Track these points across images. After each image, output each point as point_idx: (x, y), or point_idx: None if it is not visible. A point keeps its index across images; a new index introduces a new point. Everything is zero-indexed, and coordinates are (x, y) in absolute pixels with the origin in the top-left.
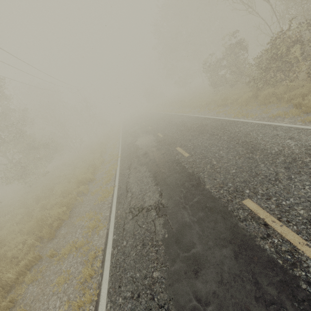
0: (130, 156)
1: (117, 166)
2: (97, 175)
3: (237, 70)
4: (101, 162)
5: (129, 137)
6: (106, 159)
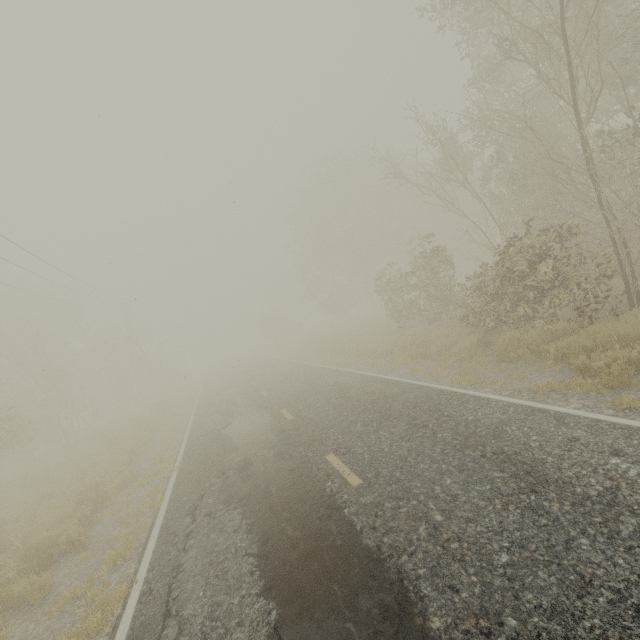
0: (206, 470)
1: (163, 502)
2: (99, 528)
3: (438, 294)
4: (125, 480)
5: (213, 413)
6: (141, 471)
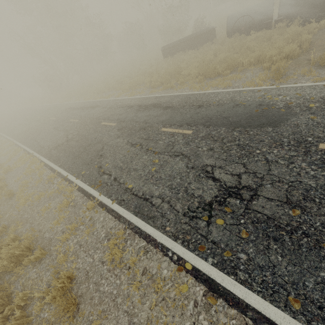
0: None
1: None
2: None
3: None
4: None
5: None
6: None
